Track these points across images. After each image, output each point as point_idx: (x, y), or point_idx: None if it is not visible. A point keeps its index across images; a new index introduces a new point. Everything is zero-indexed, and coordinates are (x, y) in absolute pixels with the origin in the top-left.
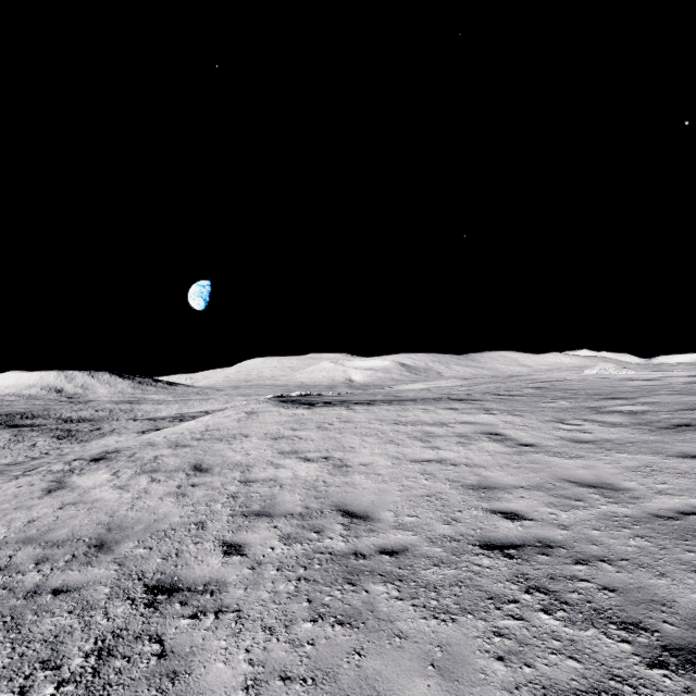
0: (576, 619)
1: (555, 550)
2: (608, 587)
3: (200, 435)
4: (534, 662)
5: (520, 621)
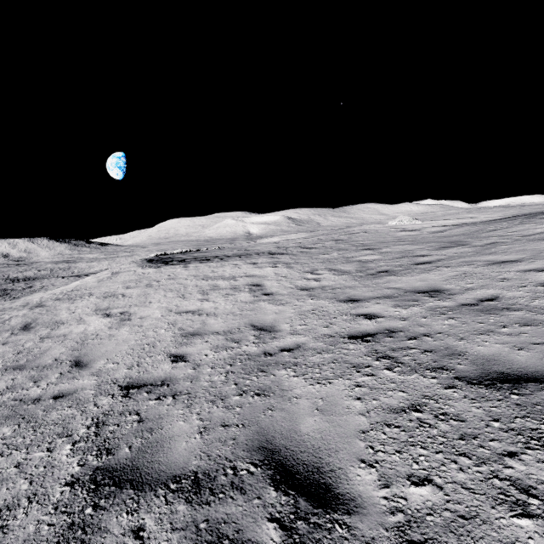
0: (83, 448)
1: (160, 388)
2: (142, 419)
3: (62, 295)
4: (4, 487)
5: (47, 452)
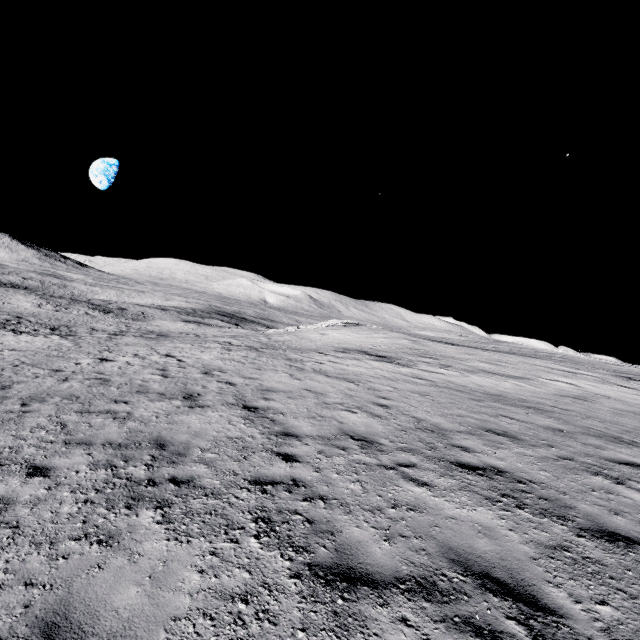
0: None
1: None
2: None
3: (418, 351)
4: None
5: None
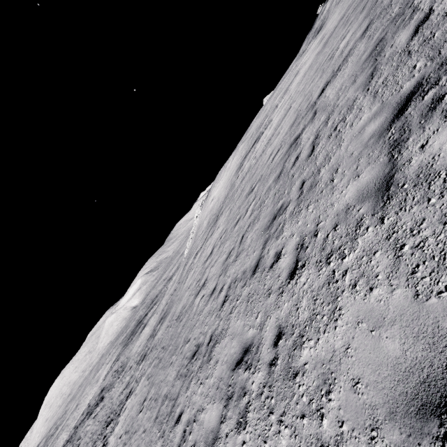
0: None
1: None
2: None
3: (255, 132)
4: None
5: None
